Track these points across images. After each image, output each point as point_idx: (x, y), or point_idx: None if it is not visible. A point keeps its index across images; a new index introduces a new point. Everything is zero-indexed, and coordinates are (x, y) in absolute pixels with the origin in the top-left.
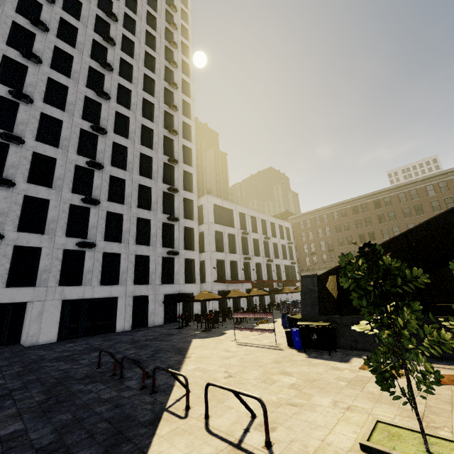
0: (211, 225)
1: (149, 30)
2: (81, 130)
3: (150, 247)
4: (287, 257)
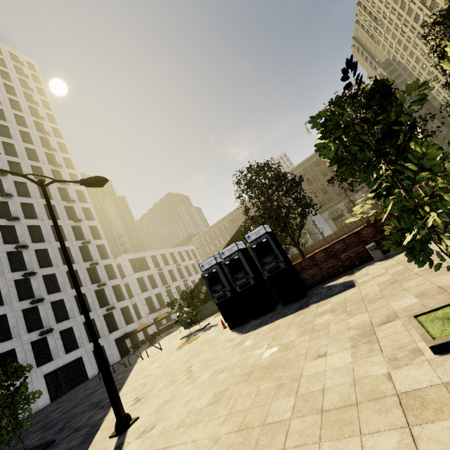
0: (132, 275)
1: (27, 147)
2: (7, 253)
3: (91, 312)
4: (199, 271)
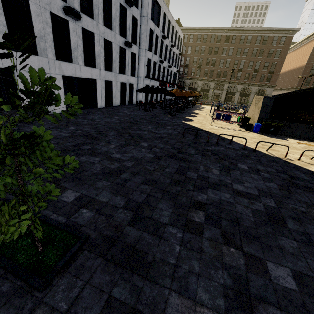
0: (149, 20)
1: None
2: None
3: (112, 32)
4: (176, 65)
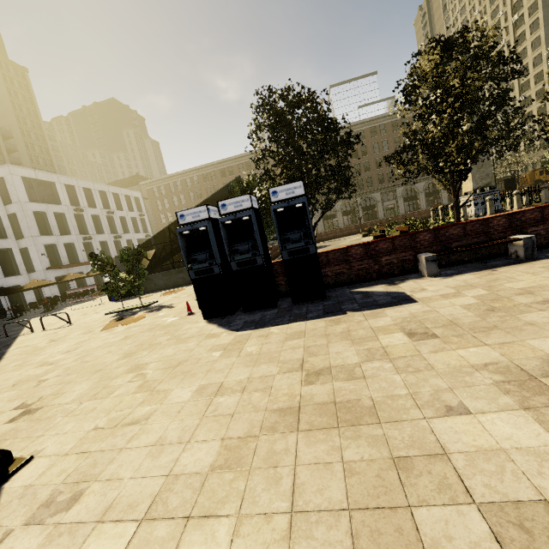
0: (26, 204)
1: None
2: None
3: None
4: (140, 230)
